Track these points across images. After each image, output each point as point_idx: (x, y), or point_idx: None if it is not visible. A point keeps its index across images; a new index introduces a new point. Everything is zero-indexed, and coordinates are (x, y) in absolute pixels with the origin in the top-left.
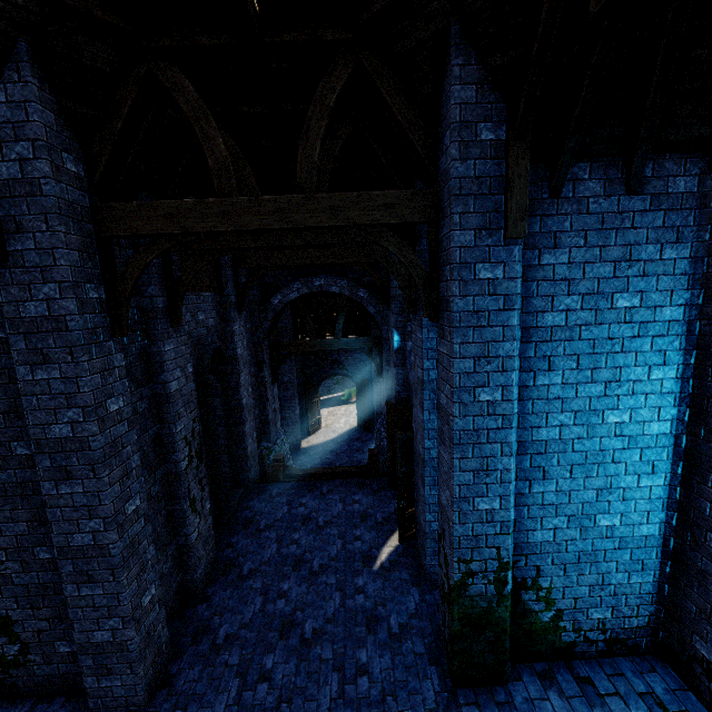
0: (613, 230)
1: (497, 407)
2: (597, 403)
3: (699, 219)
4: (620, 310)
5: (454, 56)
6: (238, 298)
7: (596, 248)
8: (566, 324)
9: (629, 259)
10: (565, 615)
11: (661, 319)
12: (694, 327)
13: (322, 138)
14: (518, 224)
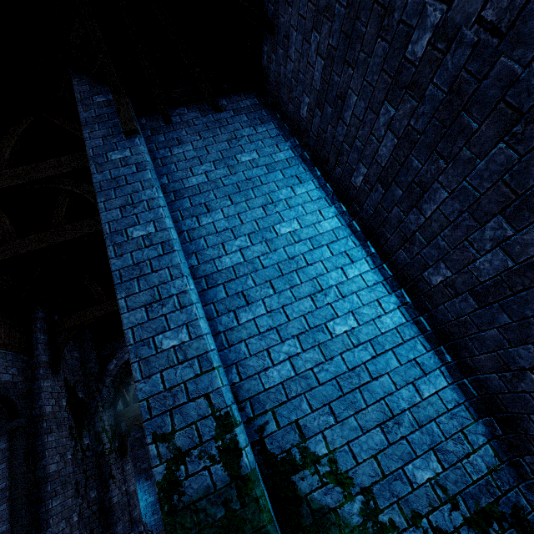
0: (217, 128)
1: (154, 238)
2: (264, 222)
3: (269, 112)
4: (246, 163)
5: (73, 79)
6: (53, 358)
7: (210, 138)
8: (209, 180)
9: (236, 138)
10: (379, 496)
11: (279, 160)
12: (305, 156)
13: (14, 150)
14: (129, 124)
